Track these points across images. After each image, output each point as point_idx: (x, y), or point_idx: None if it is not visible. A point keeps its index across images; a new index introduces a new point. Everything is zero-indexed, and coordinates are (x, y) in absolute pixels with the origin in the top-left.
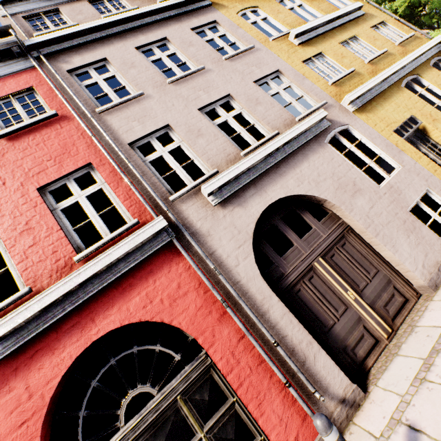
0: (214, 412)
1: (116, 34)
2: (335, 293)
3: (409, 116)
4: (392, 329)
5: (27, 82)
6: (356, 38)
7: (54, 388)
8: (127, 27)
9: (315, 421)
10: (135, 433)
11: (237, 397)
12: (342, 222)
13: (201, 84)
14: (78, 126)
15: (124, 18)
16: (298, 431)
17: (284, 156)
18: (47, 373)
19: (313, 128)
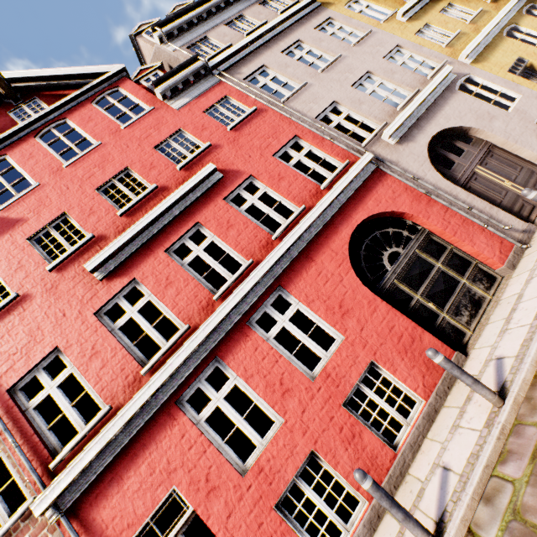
0: (441, 254)
1: (261, 45)
2: (495, 185)
3: (516, 58)
4: None
5: (221, 93)
6: (451, 5)
7: (347, 249)
8: (268, 38)
9: (523, 191)
10: (400, 268)
11: (452, 246)
12: (486, 142)
13: (344, 68)
14: (274, 114)
15: (265, 31)
16: (499, 248)
17: (430, 104)
18: (339, 243)
19: (444, 81)
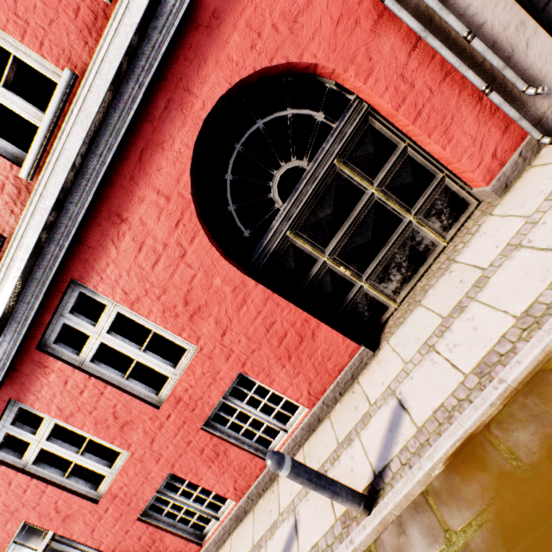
0: (383, 165)
1: None
2: None
3: None
4: None
5: None
6: None
7: (188, 185)
8: None
9: None
10: (298, 208)
11: (409, 141)
12: None
13: None
14: None
15: None
16: (496, 146)
17: None
18: (170, 173)
19: None
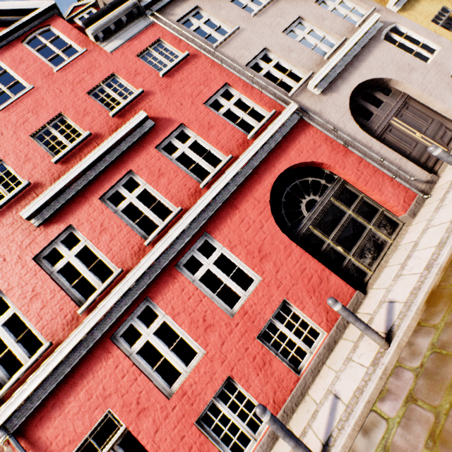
0: (353, 202)
1: None
2: (407, 136)
3: (441, 7)
4: (447, 150)
5: (154, 35)
6: None
7: (268, 198)
8: None
9: (430, 147)
10: (315, 215)
11: (363, 194)
12: (403, 94)
13: (276, 12)
14: (206, 60)
15: None
16: (404, 198)
17: (355, 54)
18: (261, 192)
19: (371, 30)
